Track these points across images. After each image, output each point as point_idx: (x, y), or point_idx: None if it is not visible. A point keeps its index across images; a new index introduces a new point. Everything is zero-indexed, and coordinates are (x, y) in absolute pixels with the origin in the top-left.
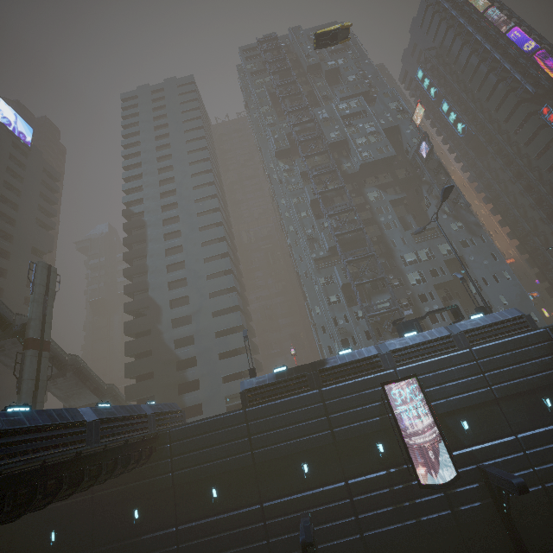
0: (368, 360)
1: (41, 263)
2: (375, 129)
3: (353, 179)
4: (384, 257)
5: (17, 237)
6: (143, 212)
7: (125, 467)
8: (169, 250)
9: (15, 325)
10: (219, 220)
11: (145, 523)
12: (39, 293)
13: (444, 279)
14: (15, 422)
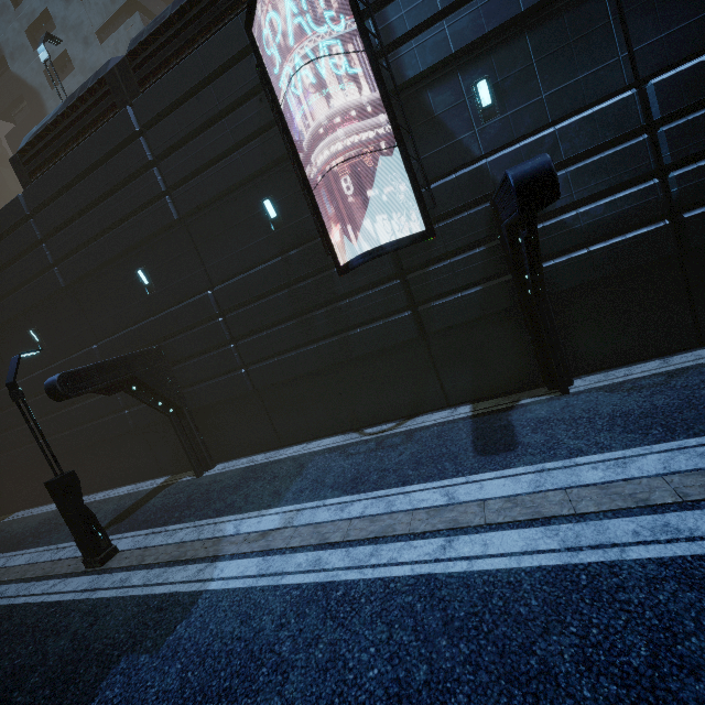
0: None
1: None
2: None
3: None
4: None
5: None
6: None
7: None
8: None
9: None
10: None
11: None
12: None
13: None
14: None
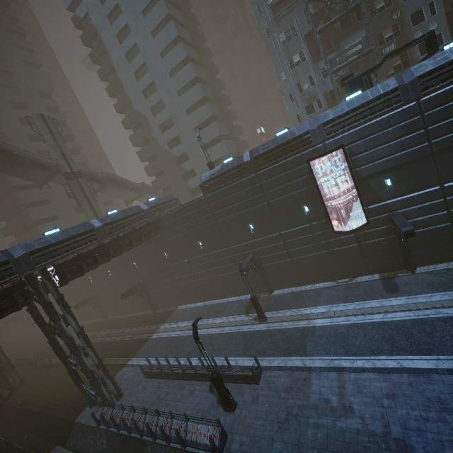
0: (298, 139)
1: (34, 115)
2: None
3: None
4: None
5: (21, 87)
6: (87, 13)
7: (141, 240)
8: (129, 53)
9: (54, 166)
10: None
11: (172, 258)
12: (49, 140)
13: None
14: (45, 242)
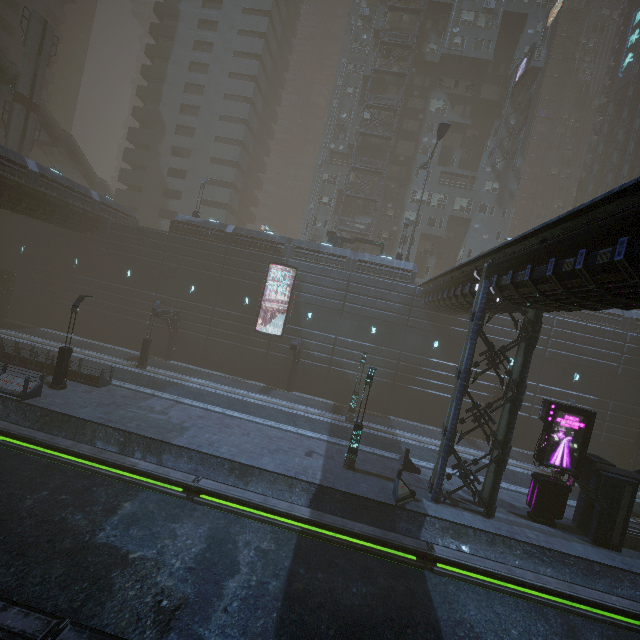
0: (275, 244)
1: (37, 15)
2: (496, 6)
3: (430, 71)
4: (397, 182)
5: None
6: None
7: (65, 222)
8: (195, 64)
9: (9, 73)
10: (259, 52)
11: (81, 269)
12: (31, 49)
13: (435, 233)
14: None
